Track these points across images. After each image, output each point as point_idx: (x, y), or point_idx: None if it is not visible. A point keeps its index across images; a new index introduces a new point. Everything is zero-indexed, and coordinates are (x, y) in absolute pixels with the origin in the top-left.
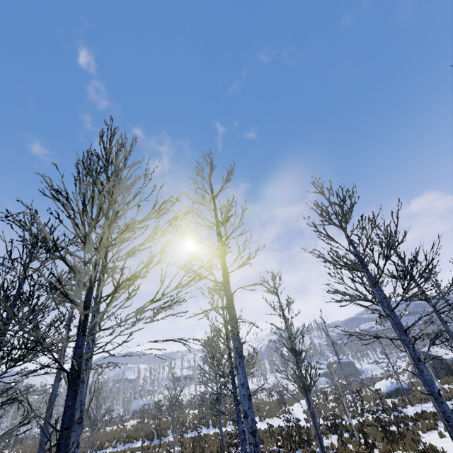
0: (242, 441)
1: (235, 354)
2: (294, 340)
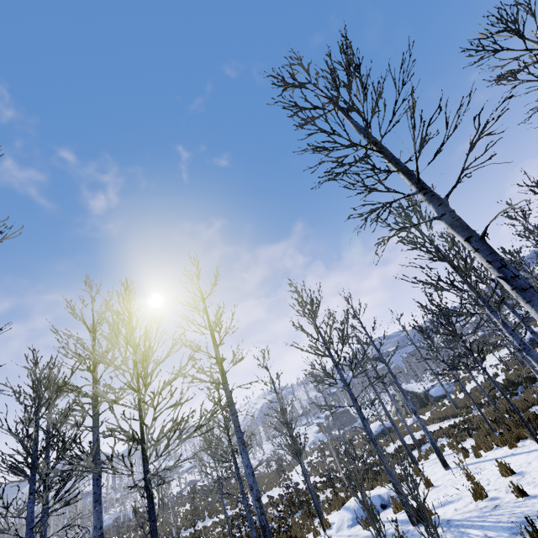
0: (248, 512)
1: (239, 443)
2: (285, 413)
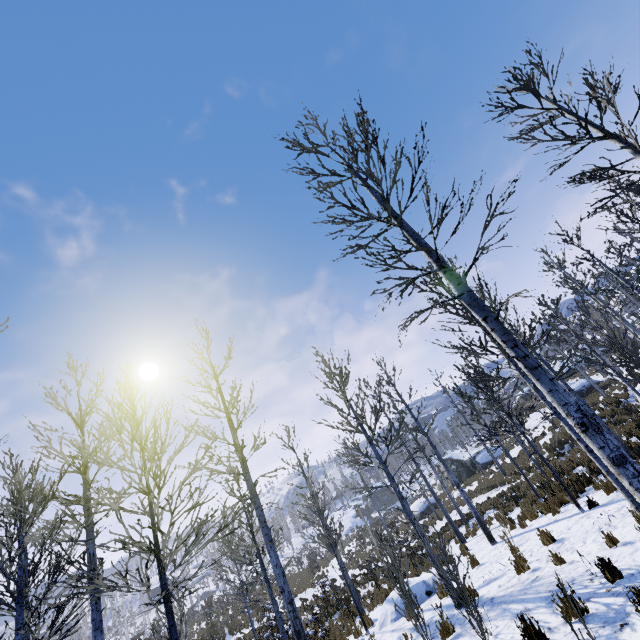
0: (279, 619)
1: (265, 540)
2: (316, 499)
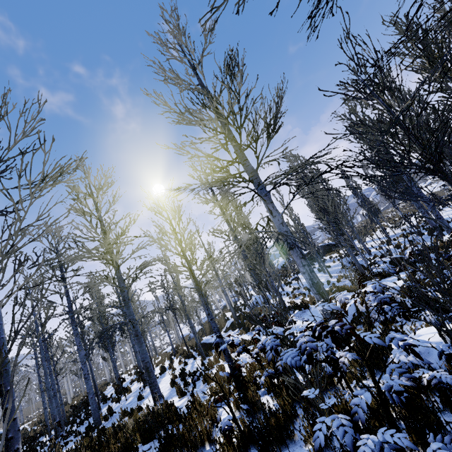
0: None
1: None
2: None
